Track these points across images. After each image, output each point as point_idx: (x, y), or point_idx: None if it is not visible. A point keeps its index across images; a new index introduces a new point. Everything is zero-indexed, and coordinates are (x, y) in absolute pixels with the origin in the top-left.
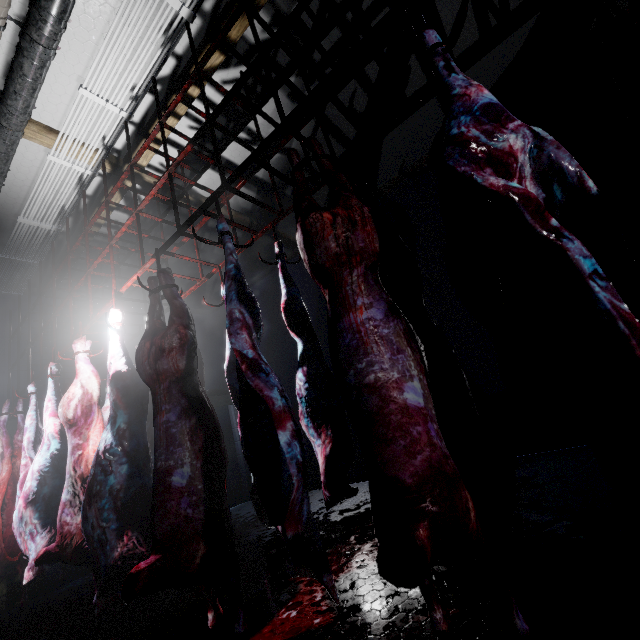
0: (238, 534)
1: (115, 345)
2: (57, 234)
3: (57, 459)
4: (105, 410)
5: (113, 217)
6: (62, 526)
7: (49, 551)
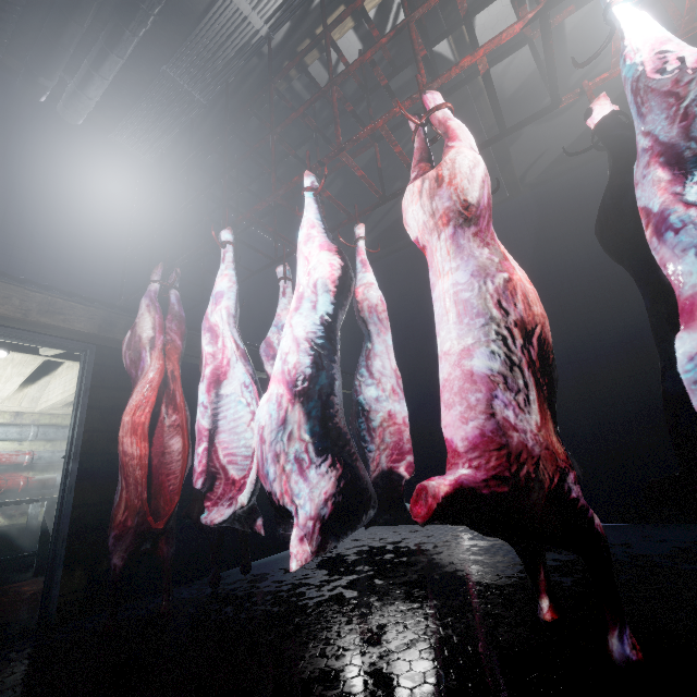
0: (454, 564)
1: (657, 24)
2: (259, 47)
3: (330, 330)
4: (369, 286)
5: (340, 45)
6: (499, 429)
7: (466, 488)
